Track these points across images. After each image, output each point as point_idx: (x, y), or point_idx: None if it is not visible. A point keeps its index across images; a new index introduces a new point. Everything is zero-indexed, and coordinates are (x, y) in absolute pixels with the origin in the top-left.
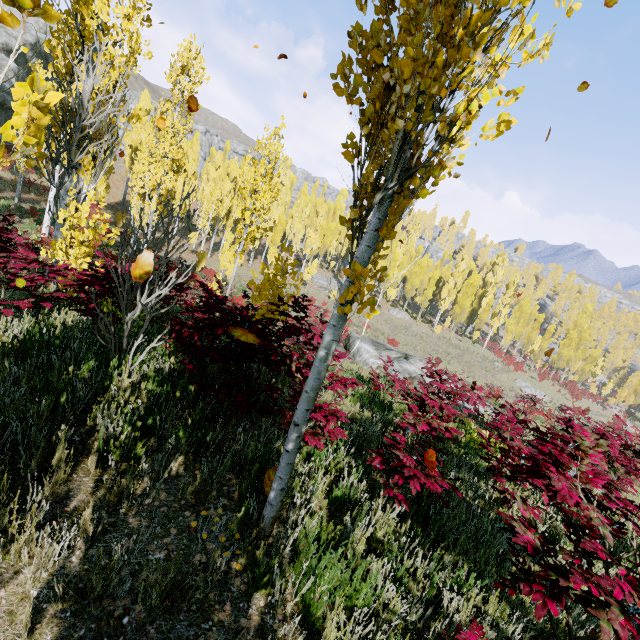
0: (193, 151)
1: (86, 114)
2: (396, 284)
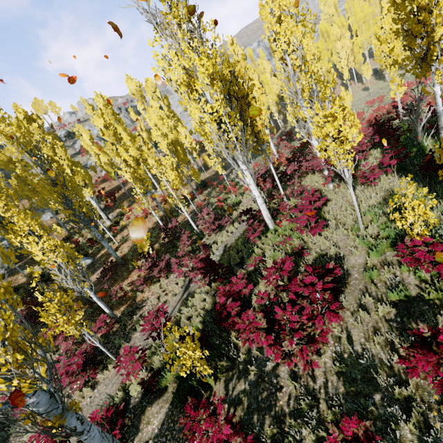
0: (278, 63)
1: (317, 93)
2: None
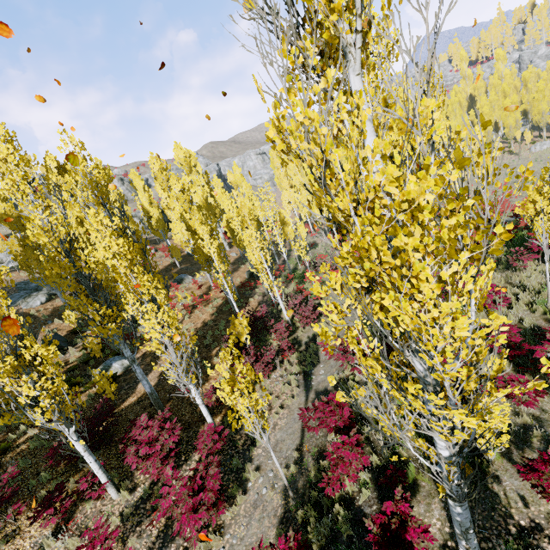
0: None
1: None
2: (519, 124)
